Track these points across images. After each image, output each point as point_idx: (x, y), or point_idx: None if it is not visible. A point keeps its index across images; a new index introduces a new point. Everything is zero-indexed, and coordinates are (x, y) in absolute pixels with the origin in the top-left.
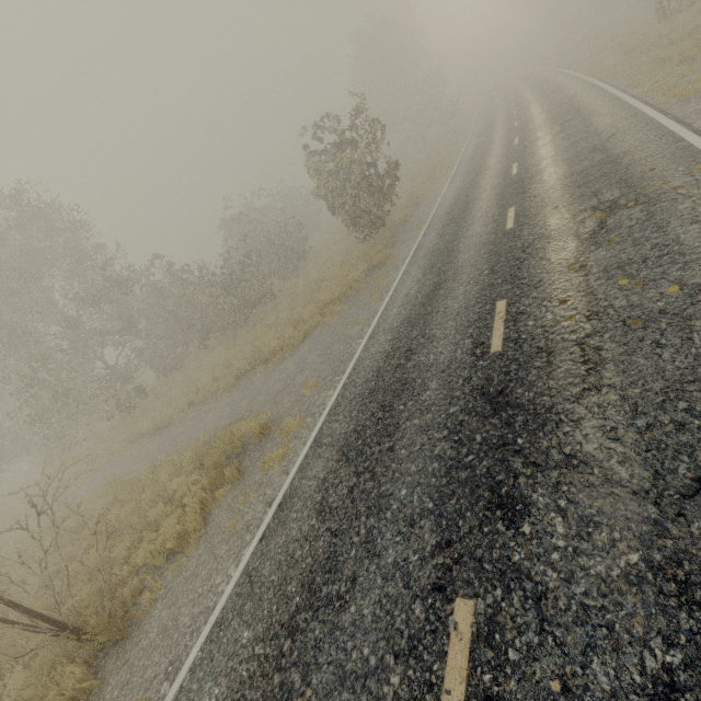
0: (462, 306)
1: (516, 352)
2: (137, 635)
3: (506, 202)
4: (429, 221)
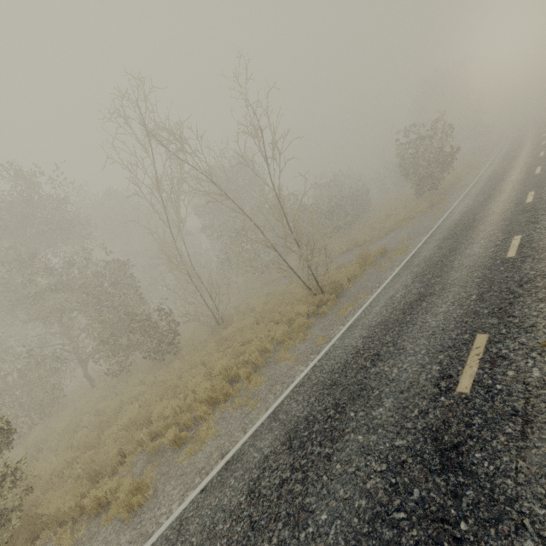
0: (507, 198)
1: (539, 200)
2: (345, 293)
3: (535, 166)
4: (474, 183)
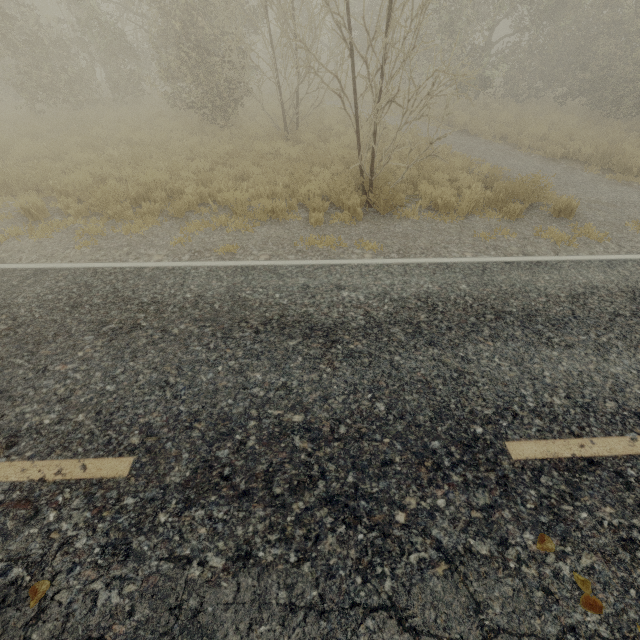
0: None
1: None
2: (389, 221)
3: None
4: None
